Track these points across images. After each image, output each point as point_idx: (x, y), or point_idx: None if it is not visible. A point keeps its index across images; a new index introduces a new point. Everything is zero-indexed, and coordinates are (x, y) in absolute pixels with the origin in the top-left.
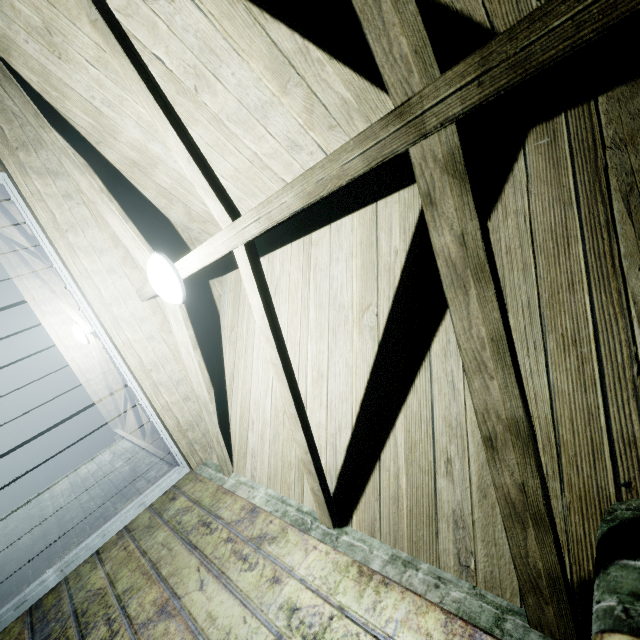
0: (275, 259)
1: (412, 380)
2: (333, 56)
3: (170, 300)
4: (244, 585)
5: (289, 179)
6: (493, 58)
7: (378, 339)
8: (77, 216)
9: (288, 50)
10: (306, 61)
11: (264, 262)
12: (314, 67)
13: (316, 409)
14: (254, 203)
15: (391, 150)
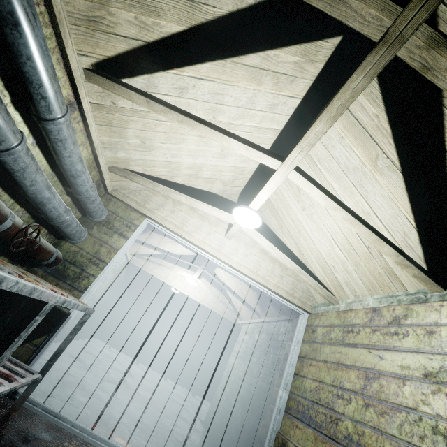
0: None
1: (445, 176)
2: (282, 47)
3: (255, 226)
4: (410, 344)
5: (275, 126)
6: None
7: (398, 170)
8: (181, 218)
9: (256, 63)
10: (268, 61)
11: None
12: (273, 60)
13: None
14: None
15: (385, 62)
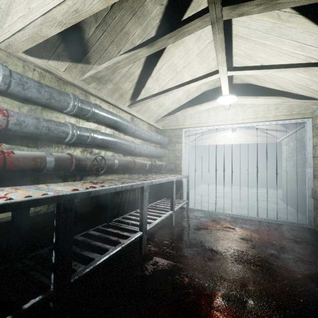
0: (236, 53)
1: None
2: None
3: (234, 101)
4: None
5: (208, 41)
6: (212, 1)
7: (297, 14)
8: (197, 118)
9: None
10: None
11: (235, 58)
12: None
13: (316, 54)
14: (211, 57)
15: (221, 26)
